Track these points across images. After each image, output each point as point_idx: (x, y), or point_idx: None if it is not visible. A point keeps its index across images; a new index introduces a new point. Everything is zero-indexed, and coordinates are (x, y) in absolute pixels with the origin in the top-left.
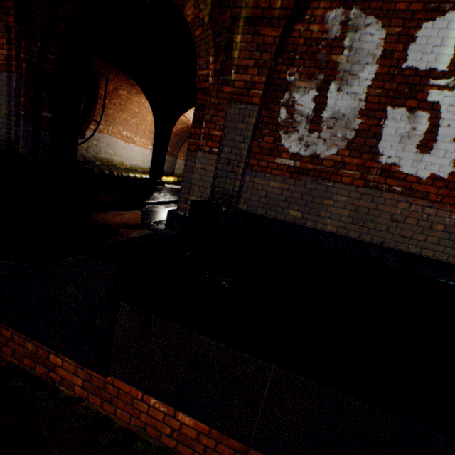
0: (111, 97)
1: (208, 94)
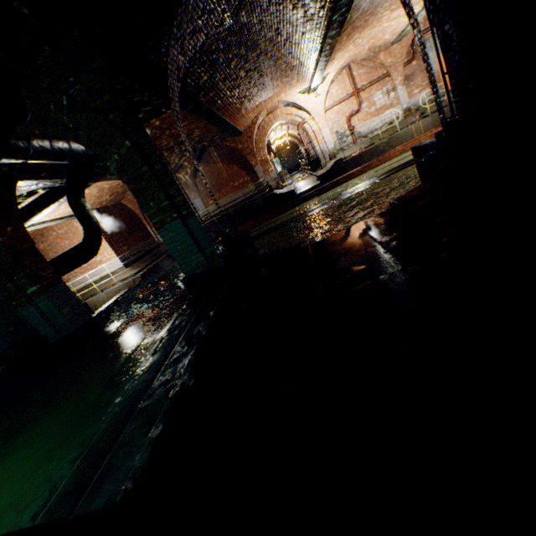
0: None
1: None
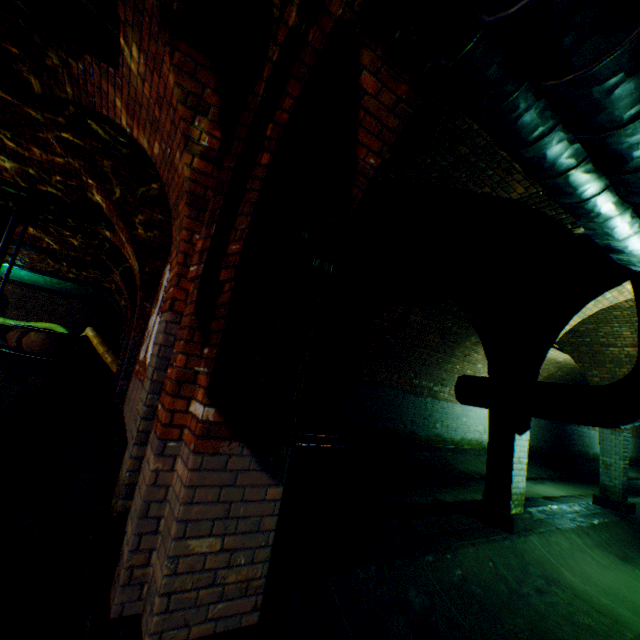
0: None
1: None
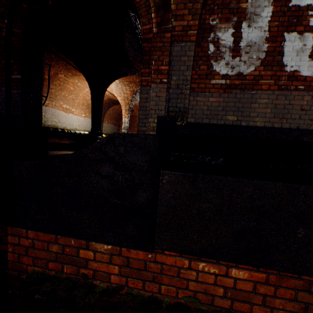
0: (53, 80)
1: (154, 41)
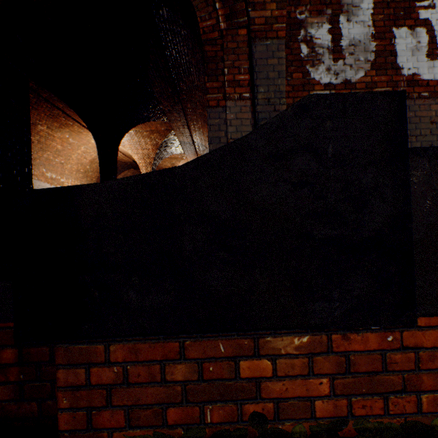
0: None
1: (223, 40)
